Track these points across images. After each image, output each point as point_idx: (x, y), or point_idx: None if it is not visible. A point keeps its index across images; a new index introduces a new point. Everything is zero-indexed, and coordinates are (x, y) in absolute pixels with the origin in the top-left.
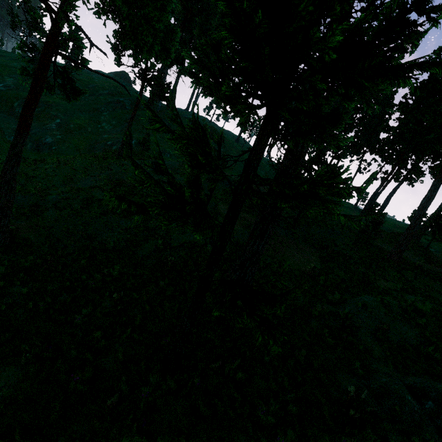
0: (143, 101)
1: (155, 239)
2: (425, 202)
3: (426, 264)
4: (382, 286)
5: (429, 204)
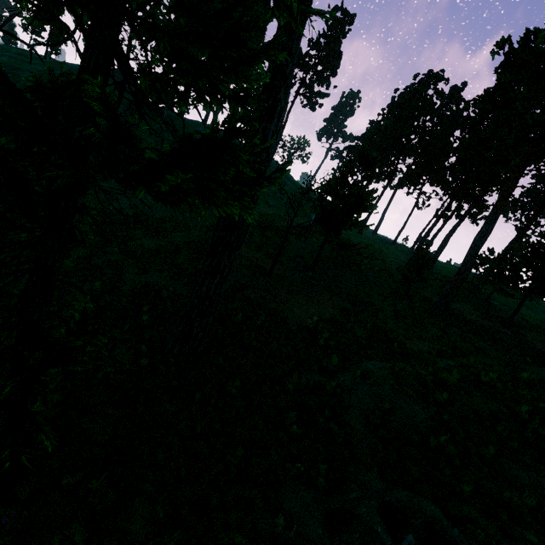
0: None
1: (96, 280)
2: (479, 238)
3: (481, 319)
4: (413, 347)
5: (484, 241)
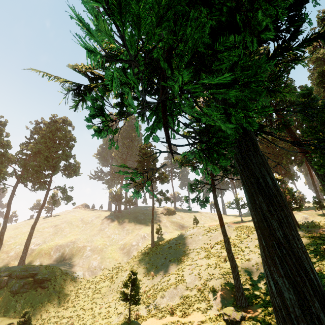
0: None
1: None
2: None
3: None
4: None
5: None
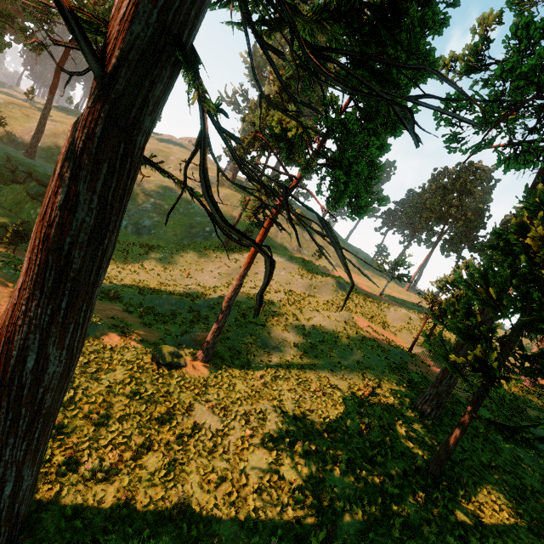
0: (472, 318)
1: (323, 356)
2: None
3: None
4: (531, 415)
5: None
